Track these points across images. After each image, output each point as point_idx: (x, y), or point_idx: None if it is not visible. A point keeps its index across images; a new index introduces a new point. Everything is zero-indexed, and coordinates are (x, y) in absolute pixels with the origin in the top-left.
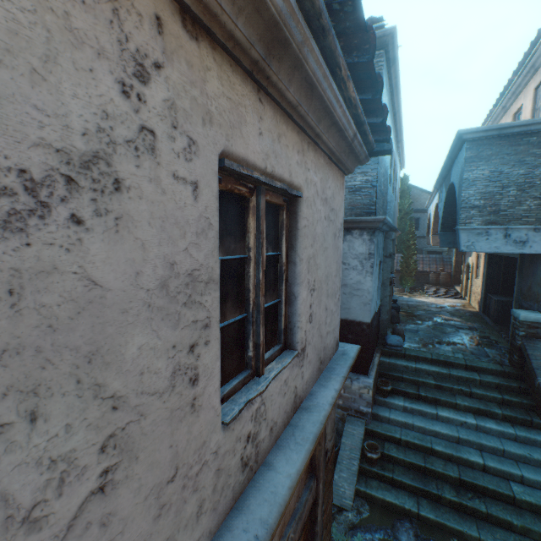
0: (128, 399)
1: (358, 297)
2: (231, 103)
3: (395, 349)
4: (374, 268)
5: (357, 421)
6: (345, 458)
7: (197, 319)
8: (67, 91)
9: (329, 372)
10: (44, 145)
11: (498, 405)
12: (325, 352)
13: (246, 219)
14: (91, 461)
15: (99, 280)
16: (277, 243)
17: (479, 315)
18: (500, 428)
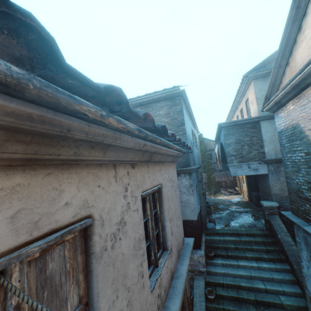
0: (130, 287)
1: (189, 207)
2: (142, 176)
3: (212, 230)
4: (193, 191)
5: (200, 277)
6: (197, 302)
7: (141, 253)
8: (117, 207)
9: (182, 255)
10: (115, 224)
11: (265, 253)
12: (179, 246)
13: (145, 204)
14: (126, 310)
15: (124, 252)
16: (155, 205)
17: (249, 203)
18: (268, 266)
